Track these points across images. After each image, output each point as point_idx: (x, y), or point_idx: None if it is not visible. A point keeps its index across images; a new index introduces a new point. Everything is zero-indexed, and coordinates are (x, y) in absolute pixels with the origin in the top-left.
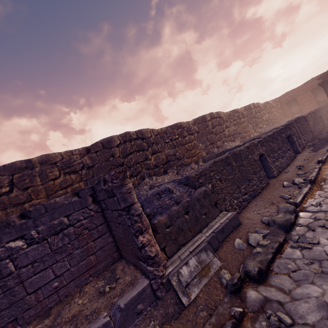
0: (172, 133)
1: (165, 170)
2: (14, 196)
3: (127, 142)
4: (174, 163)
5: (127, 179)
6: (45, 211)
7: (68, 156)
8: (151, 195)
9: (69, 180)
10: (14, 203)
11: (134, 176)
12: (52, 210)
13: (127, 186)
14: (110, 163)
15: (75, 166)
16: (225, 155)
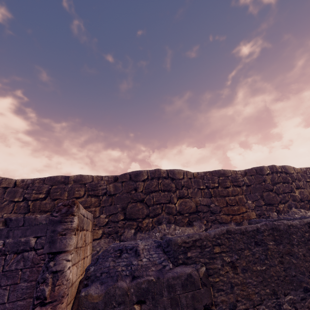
0: (211, 180)
1: (190, 221)
2: (44, 203)
3: (155, 179)
4: (205, 215)
5: (71, 215)
6: (22, 225)
7: (97, 180)
8: (112, 248)
9: (89, 202)
10: (41, 209)
11: (150, 217)
12: (28, 225)
13: (67, 225)
14: (131, 196)
15: (99, 190)
16: (255, 226)
